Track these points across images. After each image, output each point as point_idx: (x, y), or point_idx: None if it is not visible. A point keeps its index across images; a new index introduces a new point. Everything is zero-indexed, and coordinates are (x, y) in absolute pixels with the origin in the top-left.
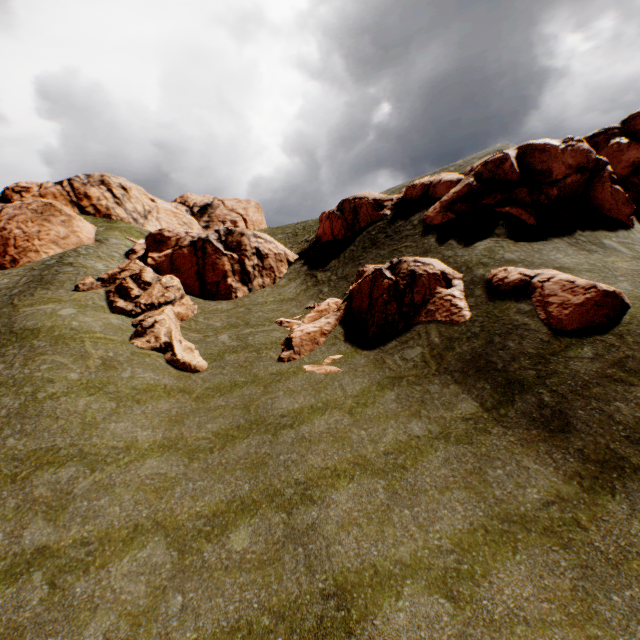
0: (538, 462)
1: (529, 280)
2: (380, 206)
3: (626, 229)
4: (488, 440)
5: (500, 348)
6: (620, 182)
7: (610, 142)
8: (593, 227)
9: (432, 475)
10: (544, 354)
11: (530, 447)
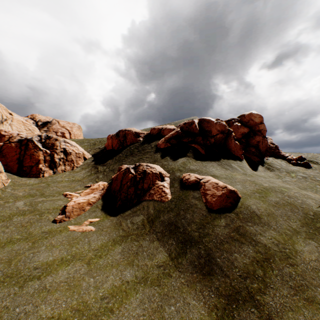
0: (195, 298)
1: (199, 181)
2: (138, 135)
3: (240, 160)
4: (169, 282)
5: (183, 218)
6: (238, 140)
7: (234, 124)
8: (228, 158)
9: (129, 315)
10: (203, 223)
11: (192, 286)
